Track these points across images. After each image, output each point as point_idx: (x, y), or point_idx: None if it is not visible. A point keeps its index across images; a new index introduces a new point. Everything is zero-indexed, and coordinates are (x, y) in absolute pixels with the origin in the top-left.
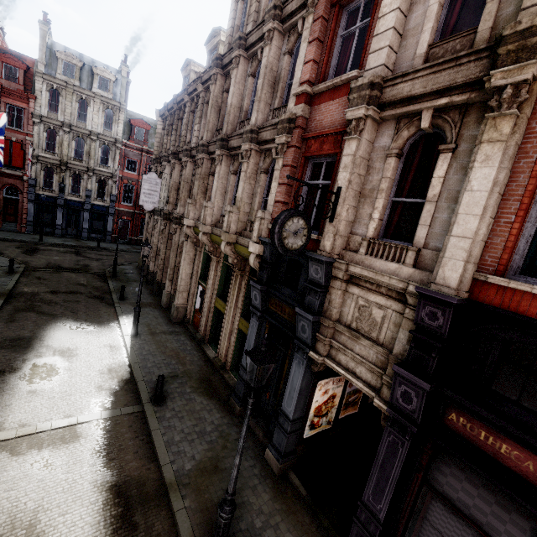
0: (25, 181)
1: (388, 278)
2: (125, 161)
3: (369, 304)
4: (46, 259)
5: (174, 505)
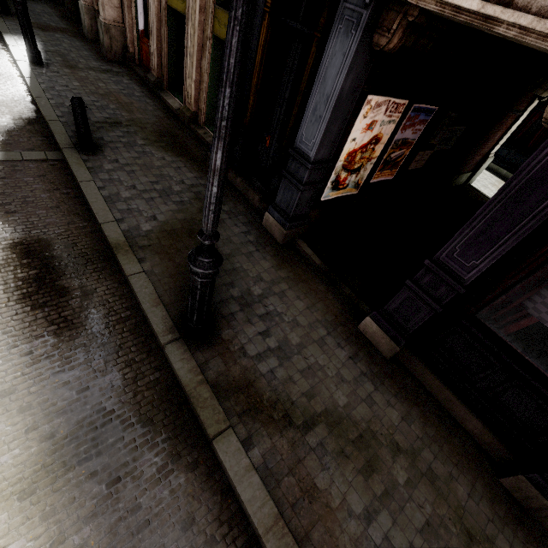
0: None
1: None
2: None
3: None
4: None
5: (126, 269)
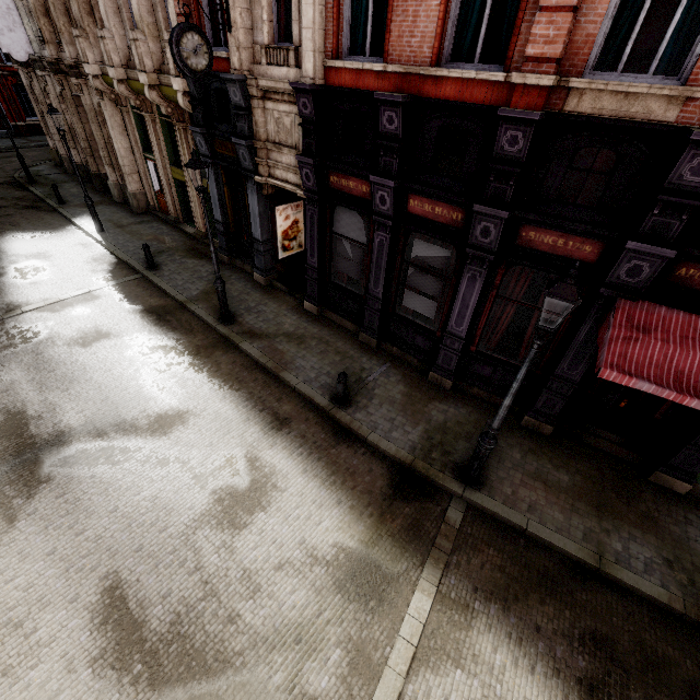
0: None
1: (283, 84)
2: None
3: (281, 116)
4: None
5: (192, 308)
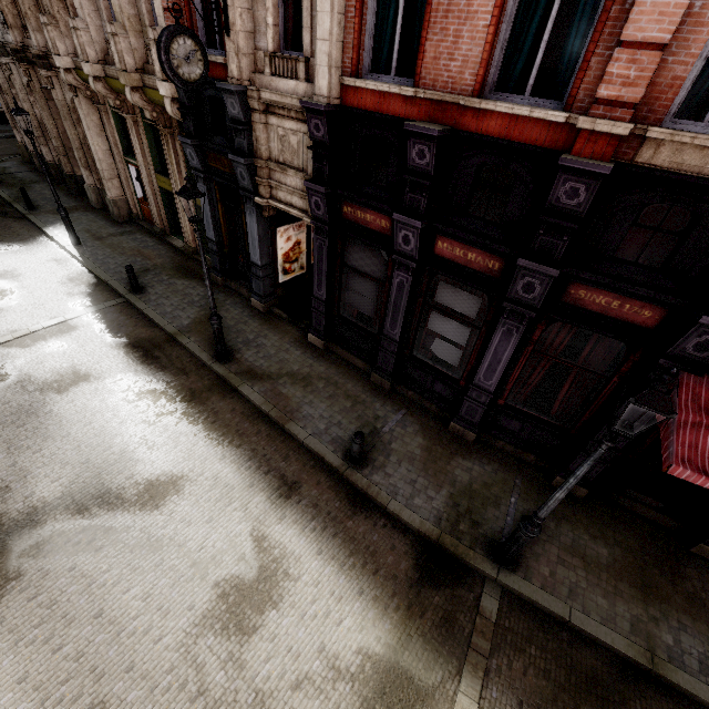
0: None
1: (290, 100)
2: None
3: (287, 133)
4: None
5: (183, 342)
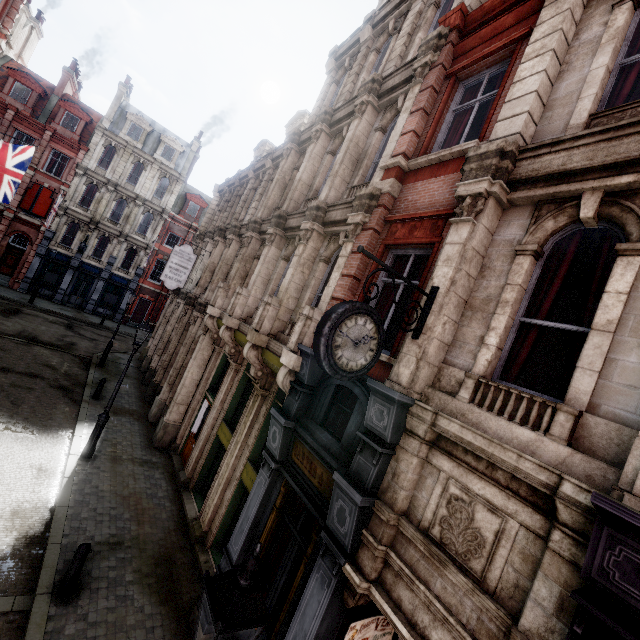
0: (41, 232)
1: (514, 457)
2: (167, 234)
3: (470, 498)
4: (23, 325)
5: None
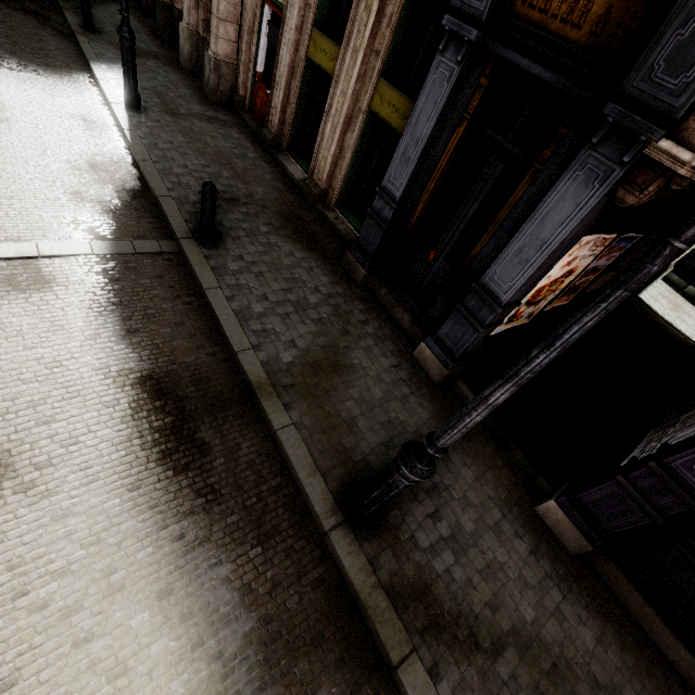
0: None
1: None
2: None
3: None
4: None
5: (273, 420)
